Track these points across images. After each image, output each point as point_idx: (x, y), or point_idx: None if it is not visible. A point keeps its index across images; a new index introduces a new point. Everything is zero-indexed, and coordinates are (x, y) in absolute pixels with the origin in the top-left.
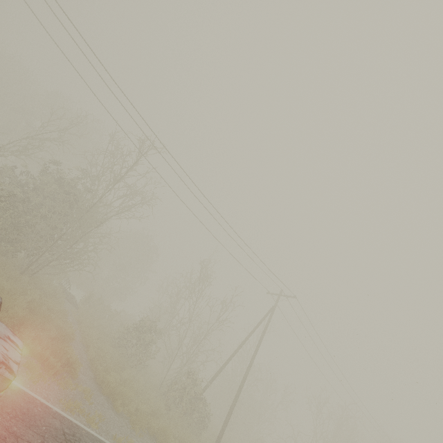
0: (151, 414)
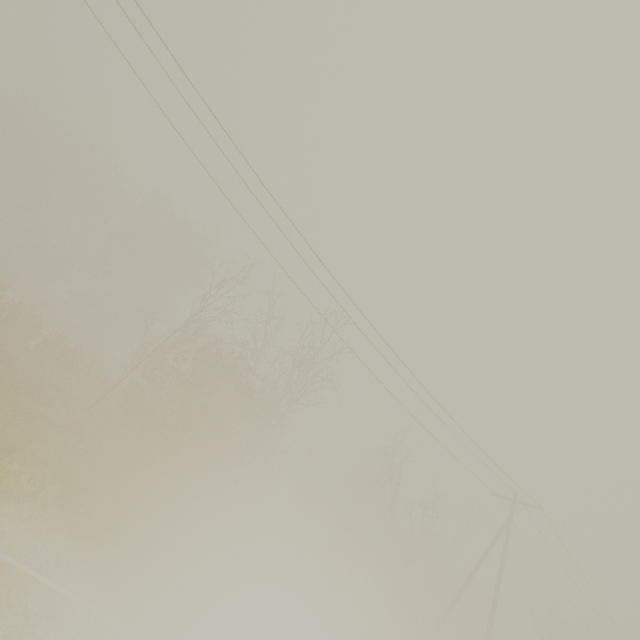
0: None
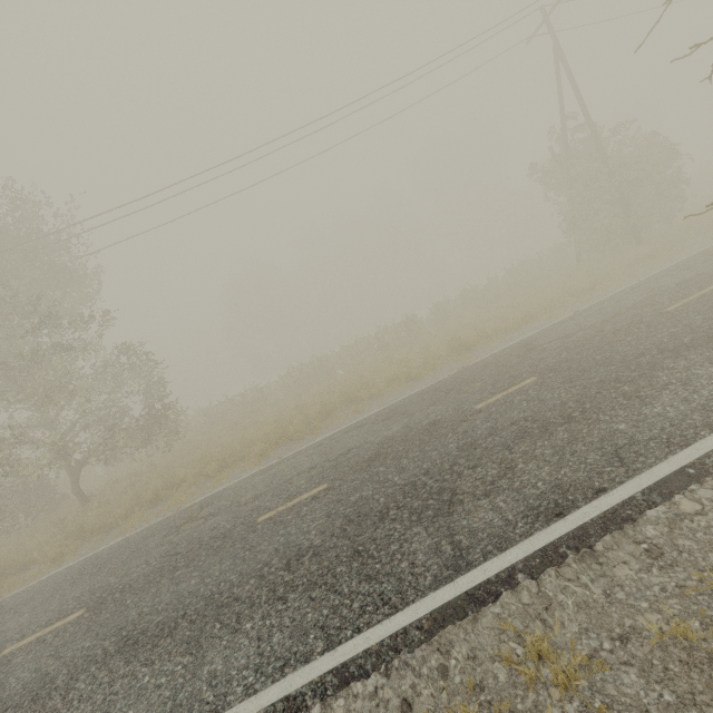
0: None
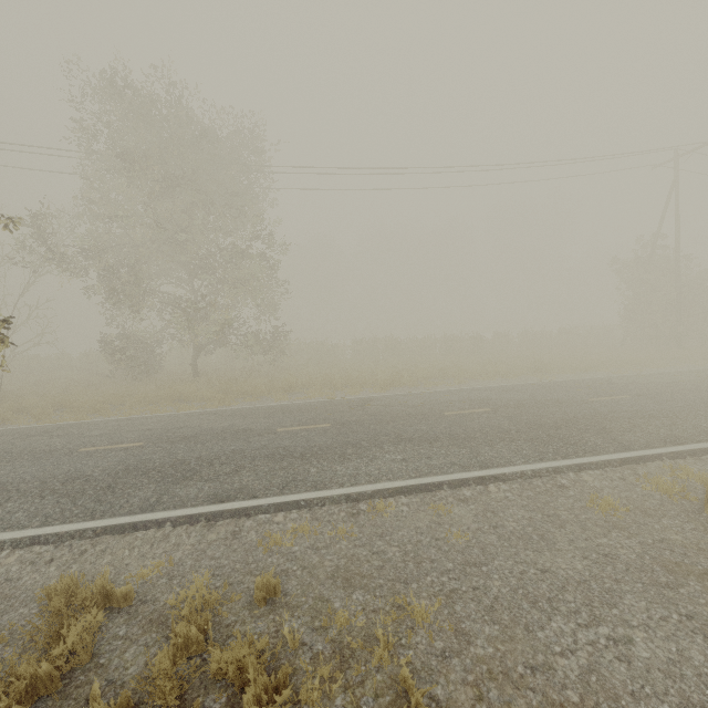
0: None
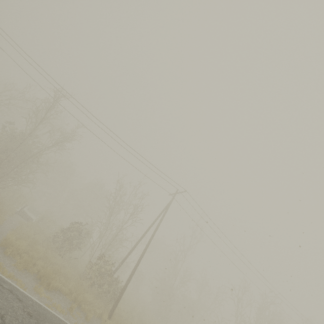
0: (52, 272)
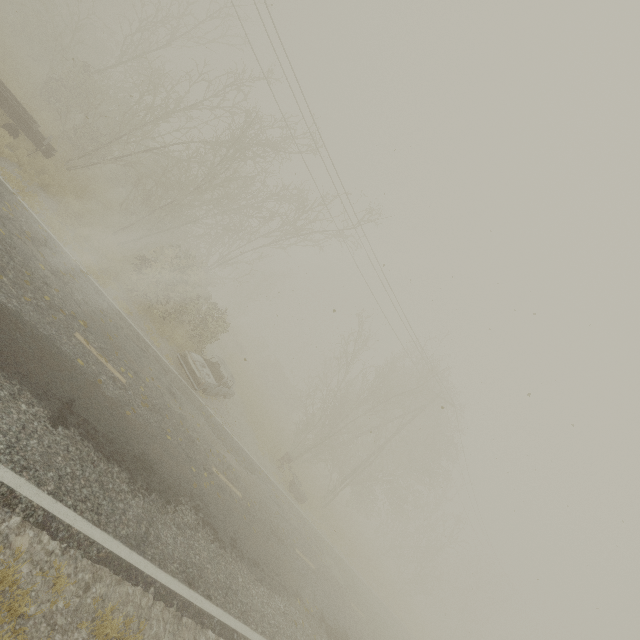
0: None
